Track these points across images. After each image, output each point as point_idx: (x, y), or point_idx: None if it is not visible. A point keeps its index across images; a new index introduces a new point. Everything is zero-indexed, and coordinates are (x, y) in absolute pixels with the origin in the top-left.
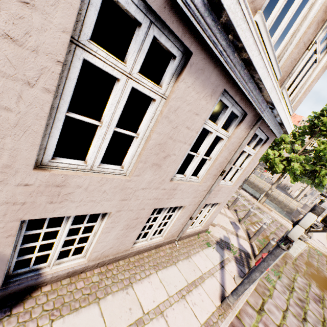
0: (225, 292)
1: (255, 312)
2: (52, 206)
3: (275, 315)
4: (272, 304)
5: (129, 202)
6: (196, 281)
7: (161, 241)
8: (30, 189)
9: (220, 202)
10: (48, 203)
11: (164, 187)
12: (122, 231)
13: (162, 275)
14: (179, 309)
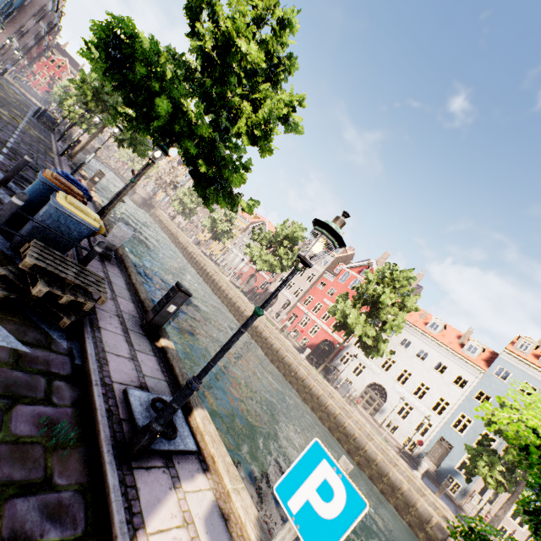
0: None
1: None
2: None
3: None
4: None
5: None
6: None
7: None
8: None
9: None
10: None
11: None
12: None
13: None
14: None
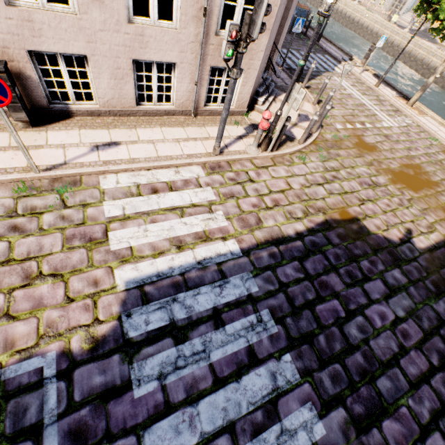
0: (225, 149)
1: (253, 167)
2: (37, 41)
3: (278, 173)
4: (284, 169)
5: (97, 46)
6: (199, 139)
7: (172, 109)
8: (15, 23)
9: (242, 67)
10: (32, 37)
11: (125, 31)
12: (112, 81)
13: (166, 130)
14: (169, 145)
